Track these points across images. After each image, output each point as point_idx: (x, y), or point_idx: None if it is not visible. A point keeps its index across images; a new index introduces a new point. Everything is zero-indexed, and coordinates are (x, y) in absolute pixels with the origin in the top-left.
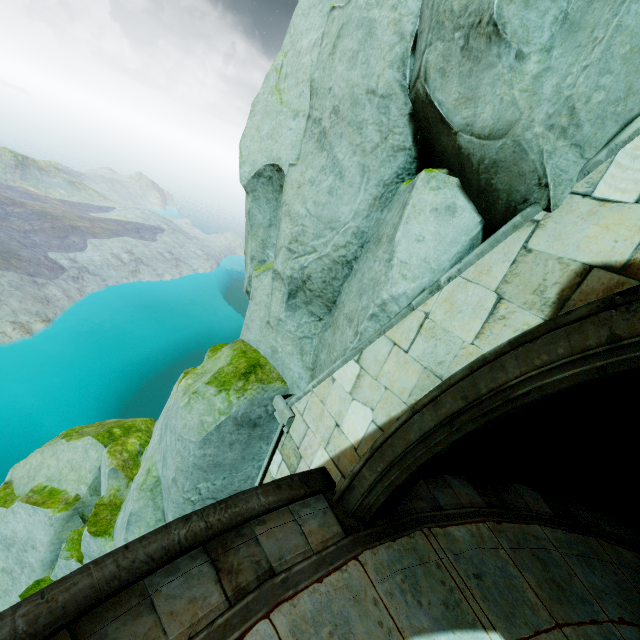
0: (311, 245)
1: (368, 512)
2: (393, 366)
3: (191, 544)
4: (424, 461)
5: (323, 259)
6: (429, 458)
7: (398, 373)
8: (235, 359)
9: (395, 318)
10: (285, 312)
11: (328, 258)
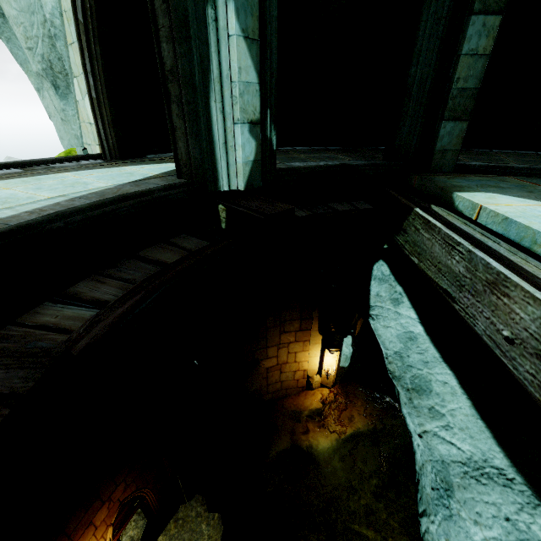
0: (35, 35)
1: (116, 150)
2: (77, 58)
3: (4, 164)
4: (106, 93)
5: (44, 40)
6: (107, 90)
7: (79, 58)
8: (58, 155)
9: (62, 29)
10: (61, 102)
11: (46, 37)
